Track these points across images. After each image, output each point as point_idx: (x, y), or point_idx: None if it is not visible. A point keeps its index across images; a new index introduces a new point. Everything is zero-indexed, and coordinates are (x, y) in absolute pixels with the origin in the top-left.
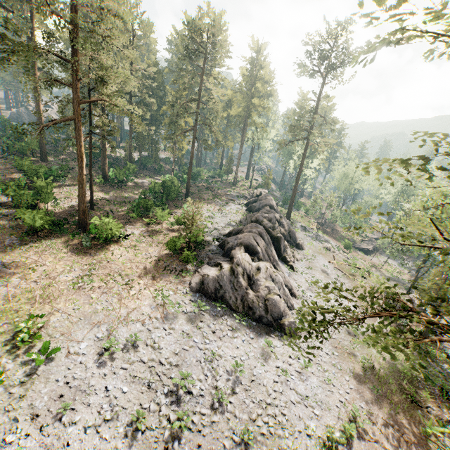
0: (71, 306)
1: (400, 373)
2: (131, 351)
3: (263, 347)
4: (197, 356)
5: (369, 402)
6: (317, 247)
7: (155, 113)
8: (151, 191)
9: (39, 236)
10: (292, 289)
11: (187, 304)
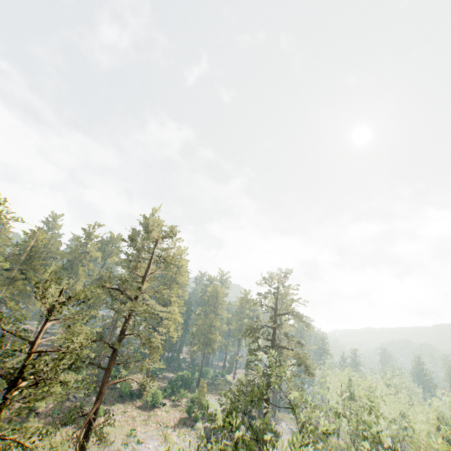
0: (143, 430)
1: None
2: None
3: None
4: None
5: None
6: None
7: None
8: (175, 381)
9: (122, 399)
10: None
11: (195, 442)
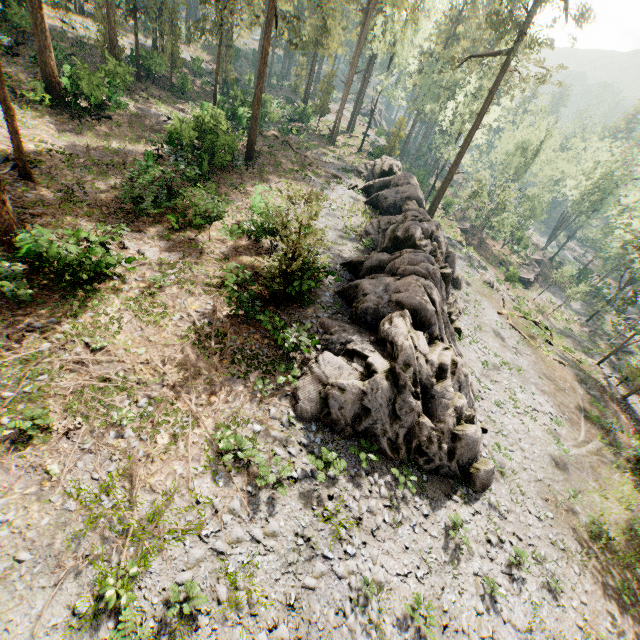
0: None
1: (638, 538)
2: (181, 632)
3: (446, 532)
4: (337, 599)
5: (615, 615)
6: (476, 281)
7: None
8: (173, 141)
9: None
10: (470, 384)
11: (295, 455)
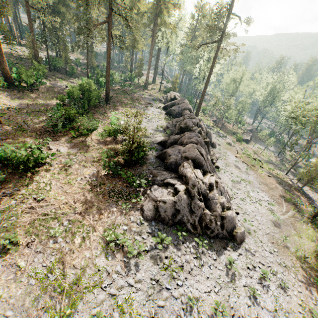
0: None
1: None
2: None
3: (226, 266)
4: (176, 310)
5: (316, 295)
6: (223, 143)
7: (56, 2)
8: (69, 96)
9: None
10: (227, 192)
11: (146, 238)
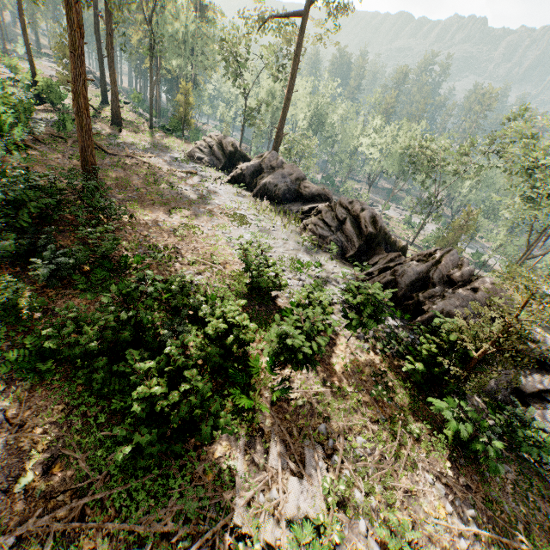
0: None
1: None
2: None
3: None
4: None
5: None
6: None
7: None
8: None
9: None
10: None
11: None
